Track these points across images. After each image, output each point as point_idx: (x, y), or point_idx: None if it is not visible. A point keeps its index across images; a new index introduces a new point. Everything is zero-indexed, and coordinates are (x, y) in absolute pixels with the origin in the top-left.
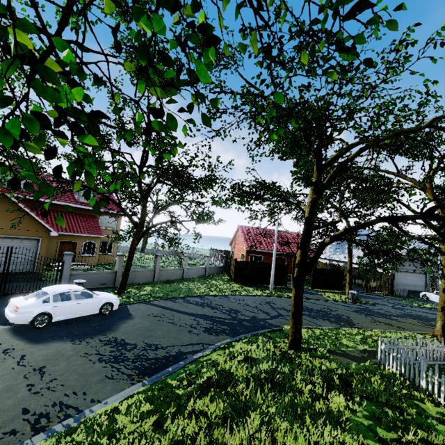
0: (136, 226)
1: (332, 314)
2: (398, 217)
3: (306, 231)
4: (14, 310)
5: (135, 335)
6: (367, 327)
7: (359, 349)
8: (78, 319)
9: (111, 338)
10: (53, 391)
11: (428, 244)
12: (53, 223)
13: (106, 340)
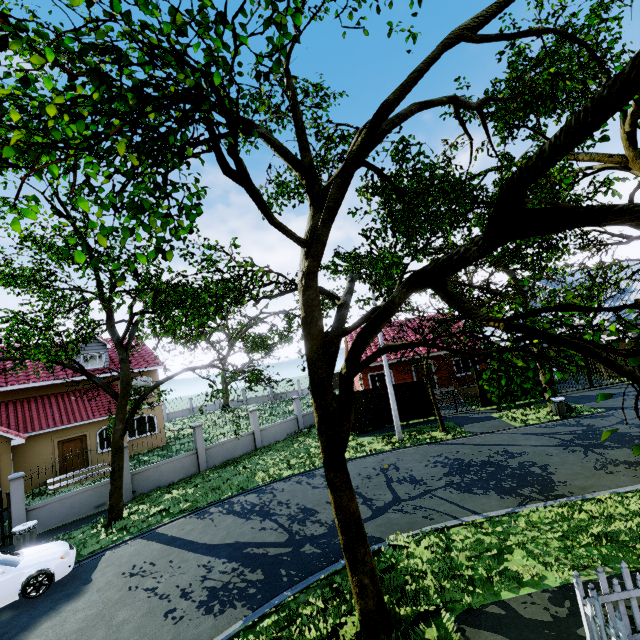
0: (116, 398)
1: (510, 467)
2: (437, 262)
3: (307, 353)
4: None
5: None
6: (584, 487)
7: (550, 586)
8: None
9: None
10: None
11: (547, 340)
12: (41, 417)
13: None
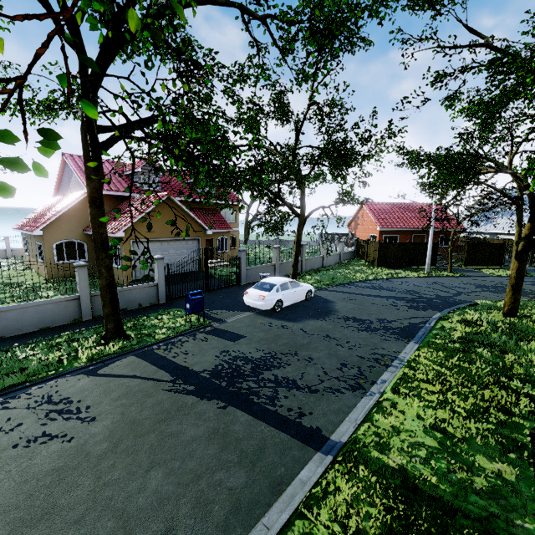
0: (298, 216)
1: None
2: None
3: None
4: (260, 299)
5: (358, 313)
6: None
7: None
8: (294, 305)
9: (343, 317)
10: (359, 347)
11: None
12: None
13: (341, 318)
